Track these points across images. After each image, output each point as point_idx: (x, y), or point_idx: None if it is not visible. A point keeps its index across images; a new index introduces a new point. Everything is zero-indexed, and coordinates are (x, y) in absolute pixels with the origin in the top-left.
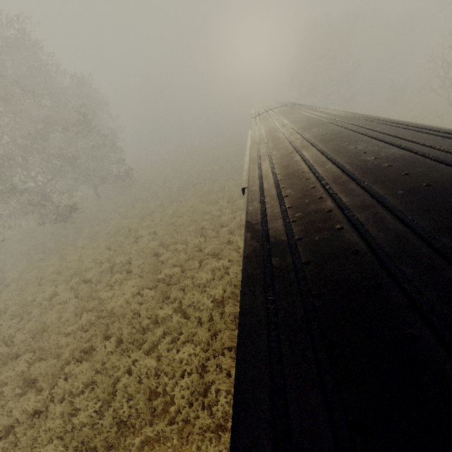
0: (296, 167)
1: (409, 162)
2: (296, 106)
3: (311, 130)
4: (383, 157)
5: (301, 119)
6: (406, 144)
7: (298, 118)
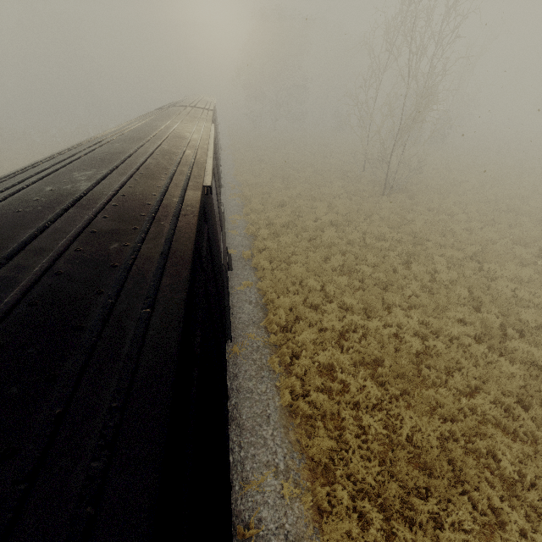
0: (4, 186)
1: (57, 198)
2: (197, 110)
3: (115, 144)
4: (59, 189)
5: (145, 128)
6: (114, 179)
7: (149, 126)
